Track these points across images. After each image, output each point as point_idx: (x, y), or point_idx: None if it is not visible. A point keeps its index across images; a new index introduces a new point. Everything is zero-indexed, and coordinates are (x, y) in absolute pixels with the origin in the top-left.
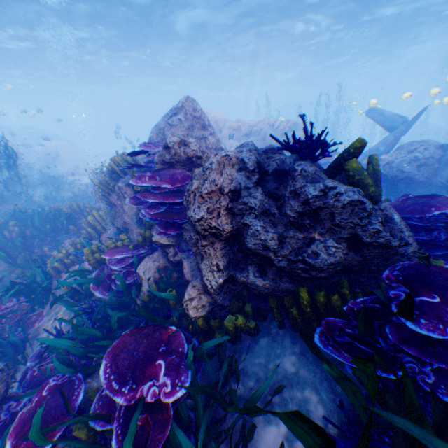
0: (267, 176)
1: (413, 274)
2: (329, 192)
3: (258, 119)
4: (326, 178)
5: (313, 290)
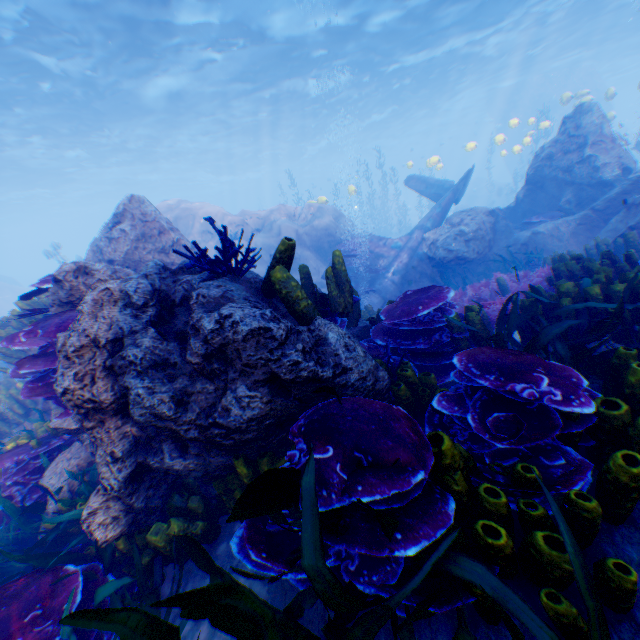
0: (177, 307)
1: (317, 420)
2: (225, 322)
3: (271, 207)
4: (244, 299)
5: (258, 459)
